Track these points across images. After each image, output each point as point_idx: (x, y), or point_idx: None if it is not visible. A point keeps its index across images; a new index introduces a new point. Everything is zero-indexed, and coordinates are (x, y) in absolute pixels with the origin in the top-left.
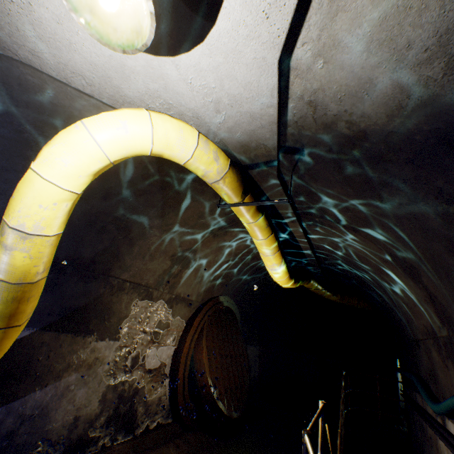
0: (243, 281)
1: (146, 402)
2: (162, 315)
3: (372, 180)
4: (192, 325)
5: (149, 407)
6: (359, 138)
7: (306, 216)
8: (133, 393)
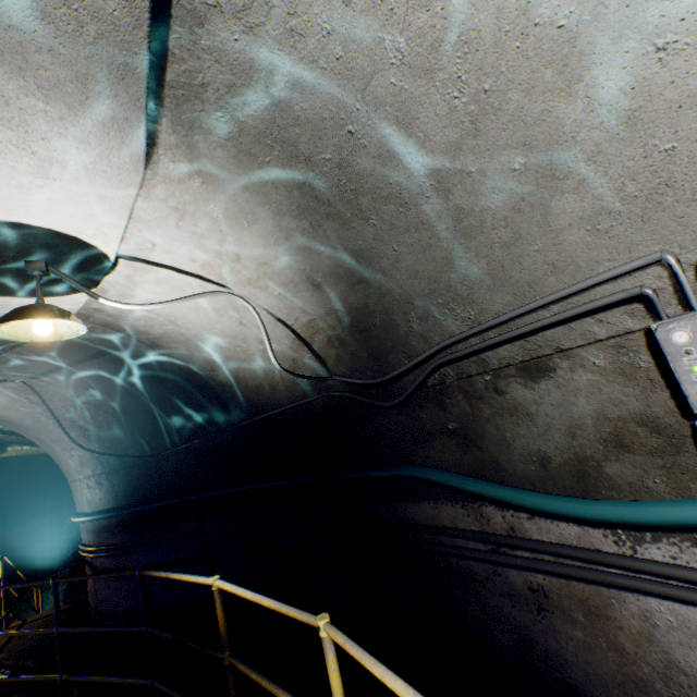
0: None
1: None
2: None
3: (7, 425)
4: None
5: None
6: None
7: None
8: None
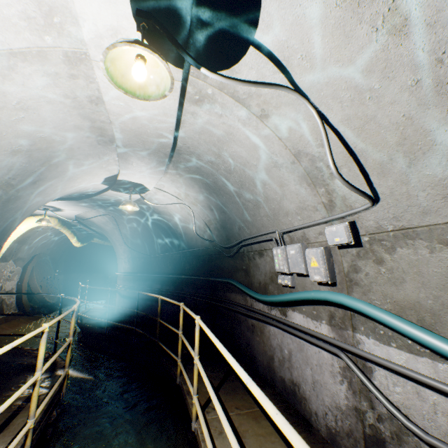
0: (55, 243)
1: (7, 304)
2: (12, 267)
3: (101, 229)
4: (27, 270)
5: (9, 306)
6: (96, 224)
7: (88, 225)
8: (2, 300)
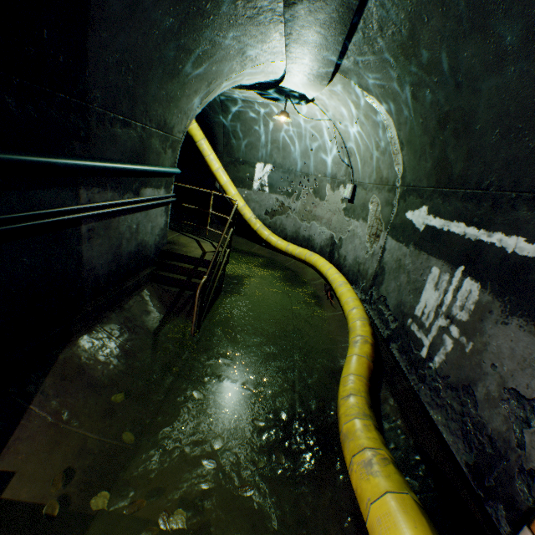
0: None
1: None
2: None
3: None
4: None
5: None
6: None
7: None
8: None
